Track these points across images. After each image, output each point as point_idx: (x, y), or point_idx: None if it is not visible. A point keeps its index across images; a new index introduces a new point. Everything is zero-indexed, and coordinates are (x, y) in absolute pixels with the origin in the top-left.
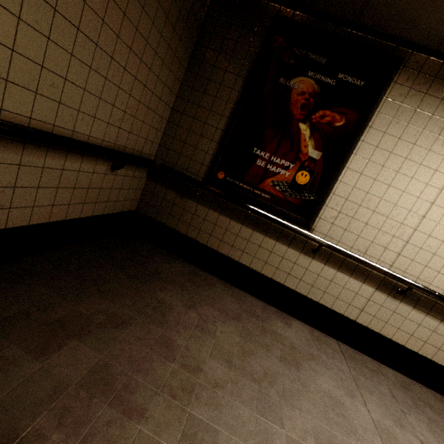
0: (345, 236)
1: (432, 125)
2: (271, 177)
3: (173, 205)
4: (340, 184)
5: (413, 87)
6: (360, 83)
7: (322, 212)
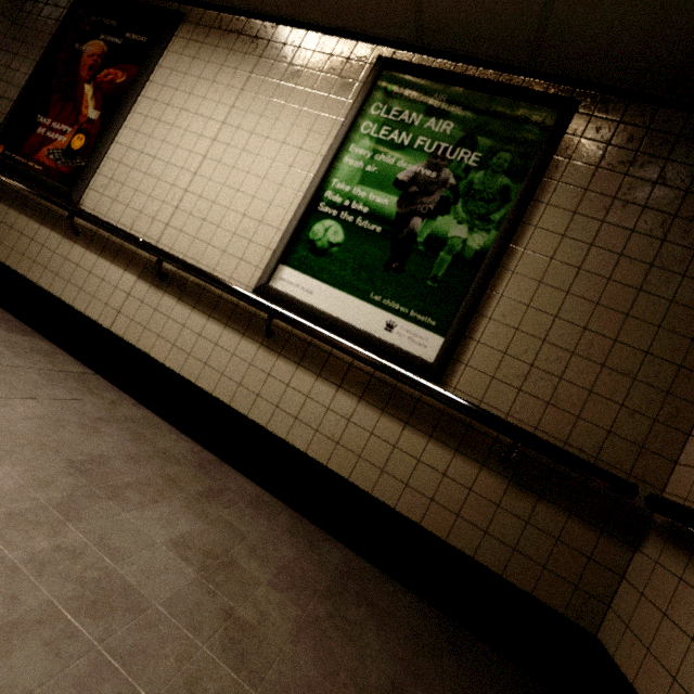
0: (113, 209)
1: (208, 73)
2: (48, 146)
3: None
4: (117, 147)
5: (193, 38)
6: (144, 40)
7: (94, 181)
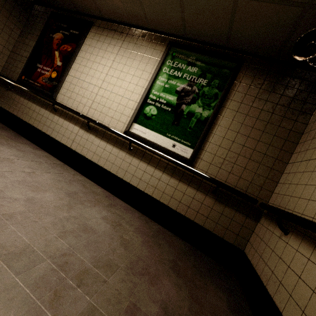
0: (69, 101)
1: (103, 47)
2: (42, 76)
3: (3, 95)
4: (69, 76)
5: (97, 32)
6: (78, 33)
7: (61, 90)
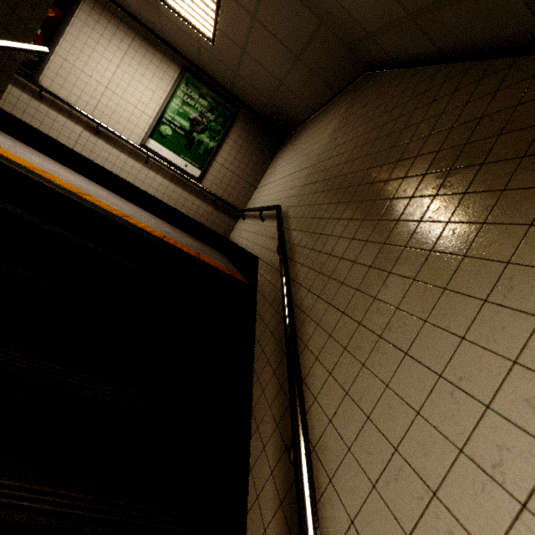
0: (62, 92)
1: (106, 35)
2: None
3: None
4: (56, 56)
5: (94, 9)
6: None
7: (46, 72)
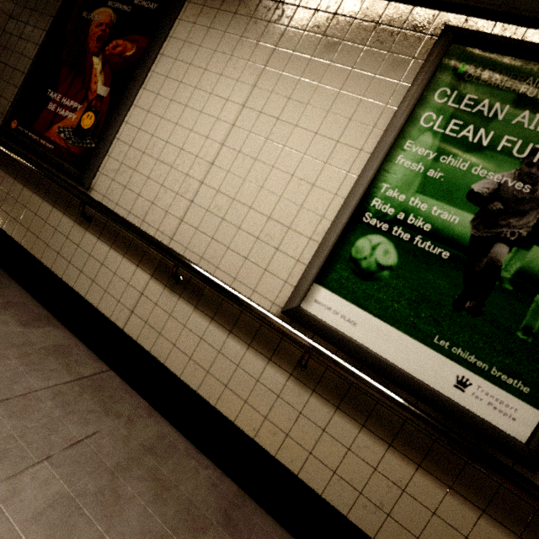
0: (124, 197)
1: (225, 45)
2: (59, 123)
3: None
4: (127, 127)
5: (207, 4)
6: (154, 6)
7: (104, 164)
